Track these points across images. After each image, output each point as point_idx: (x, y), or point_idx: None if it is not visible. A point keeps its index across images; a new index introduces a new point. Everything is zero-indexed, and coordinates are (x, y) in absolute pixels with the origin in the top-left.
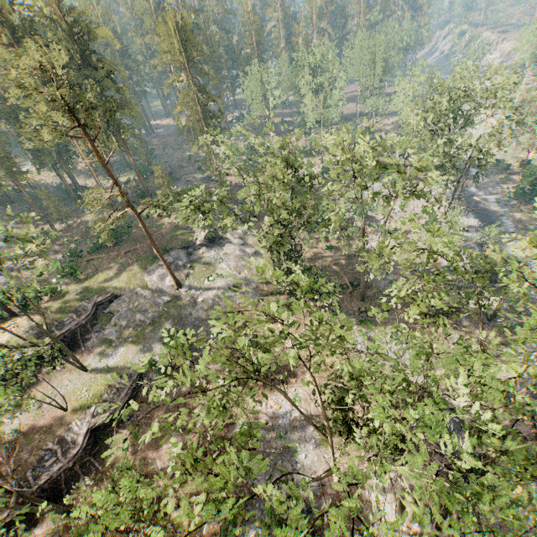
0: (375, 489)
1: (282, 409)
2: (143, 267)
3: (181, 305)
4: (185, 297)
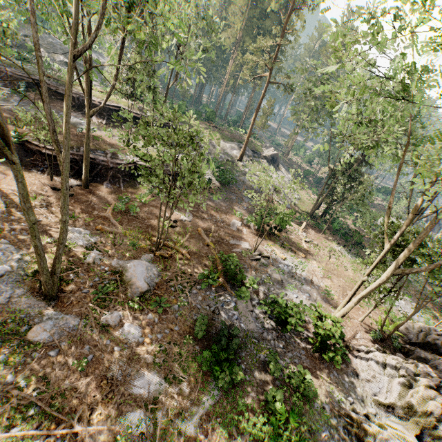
0: (370, 360)
1: (285, 261)
2: (222, 138)
3: (235, 168)
4: (240, 167)
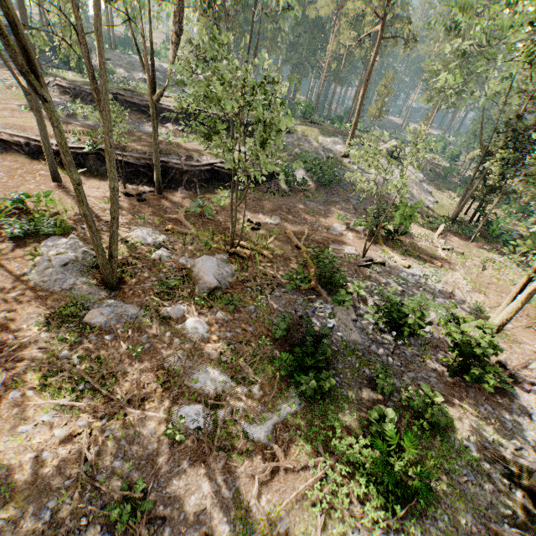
0: None
1: (409, 270)
2: (322, 133)
3: (339, 166)
4: (346, 165)
